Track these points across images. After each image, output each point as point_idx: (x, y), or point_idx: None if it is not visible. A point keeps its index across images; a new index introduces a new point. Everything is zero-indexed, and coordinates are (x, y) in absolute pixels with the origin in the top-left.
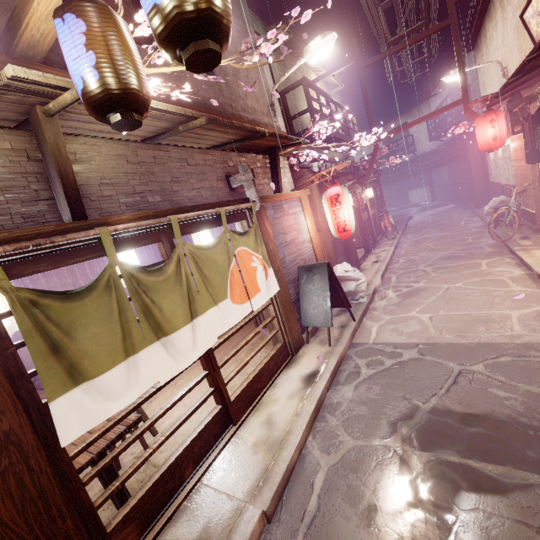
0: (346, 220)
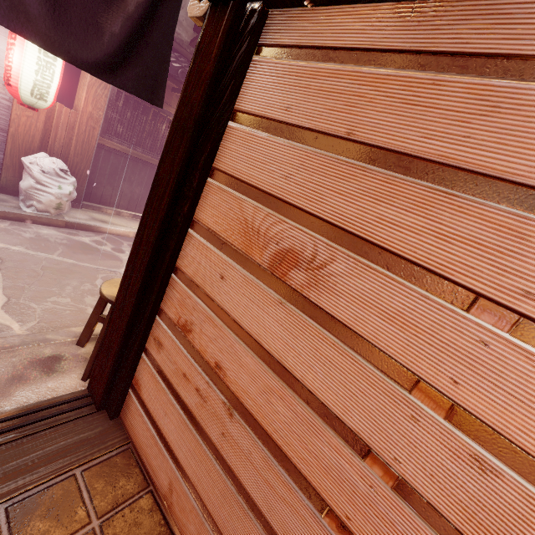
0: (13, 68)
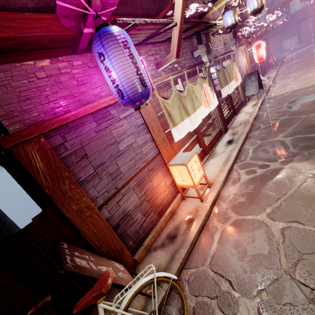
0: (262, 54)
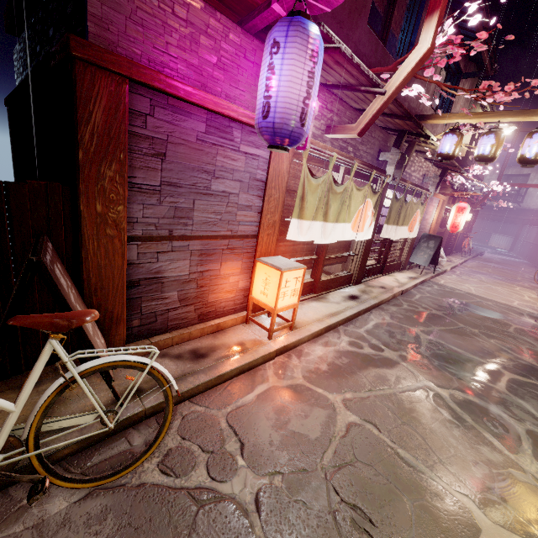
0: (460, 223)
